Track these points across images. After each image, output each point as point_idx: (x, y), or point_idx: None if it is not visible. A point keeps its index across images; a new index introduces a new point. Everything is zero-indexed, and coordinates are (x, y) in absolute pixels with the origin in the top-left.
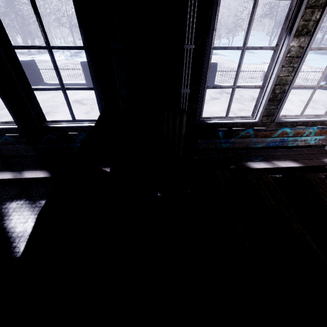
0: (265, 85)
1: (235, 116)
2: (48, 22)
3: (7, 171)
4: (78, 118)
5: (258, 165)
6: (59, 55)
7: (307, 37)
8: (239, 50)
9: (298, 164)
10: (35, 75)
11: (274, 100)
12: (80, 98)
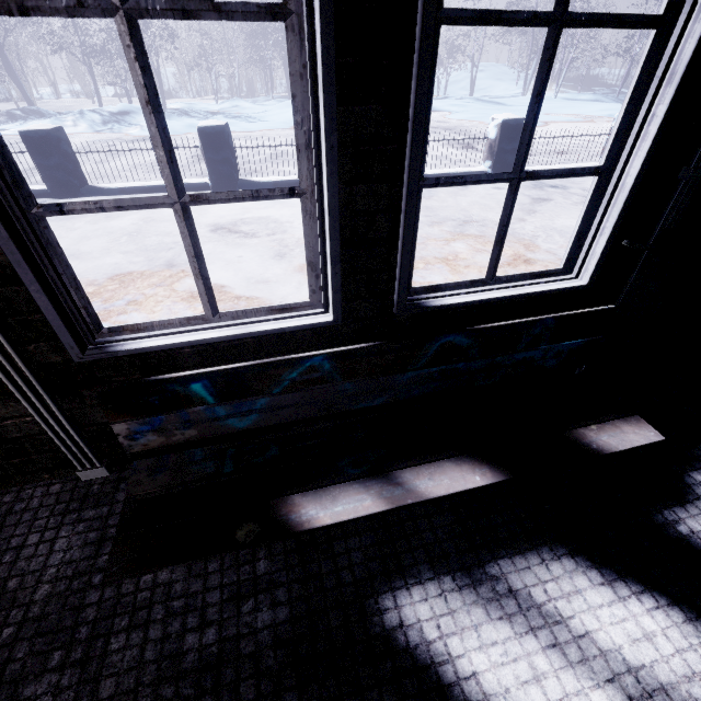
0: None
1: None
2: (15, 45)
3: (341, 484)
4: (270, 273)
5: None
6: (74, 123)
7: None
8: (475, 100)
9: None
10: (69, 170)
11: None
12: (223, 221)
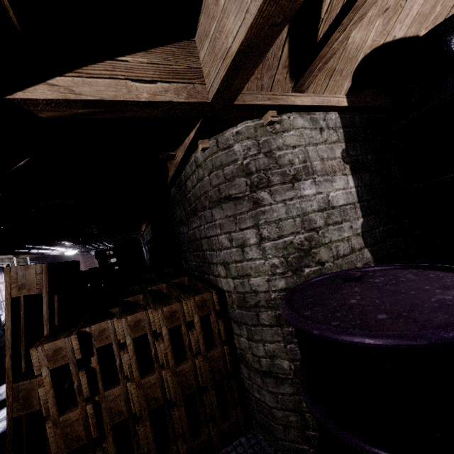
0: None
1: None
2: None
3: None
4: None
5: None
6: None
7: None
8: None
9: None
10: None
11: None
12: None
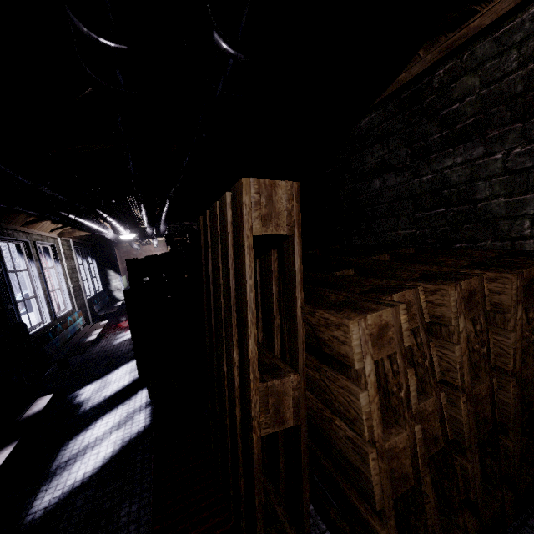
0: (37, 294)
1: (35, 324)
2: None
3: None
4: None
5: (93, 337)
6: None
7: (38, 262)
8: None
9: (100, 329)
10: None
11: (47, 303)
12: None
